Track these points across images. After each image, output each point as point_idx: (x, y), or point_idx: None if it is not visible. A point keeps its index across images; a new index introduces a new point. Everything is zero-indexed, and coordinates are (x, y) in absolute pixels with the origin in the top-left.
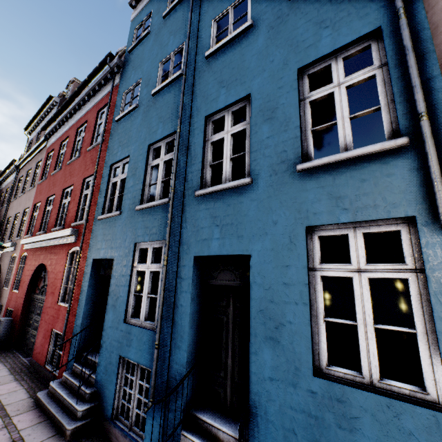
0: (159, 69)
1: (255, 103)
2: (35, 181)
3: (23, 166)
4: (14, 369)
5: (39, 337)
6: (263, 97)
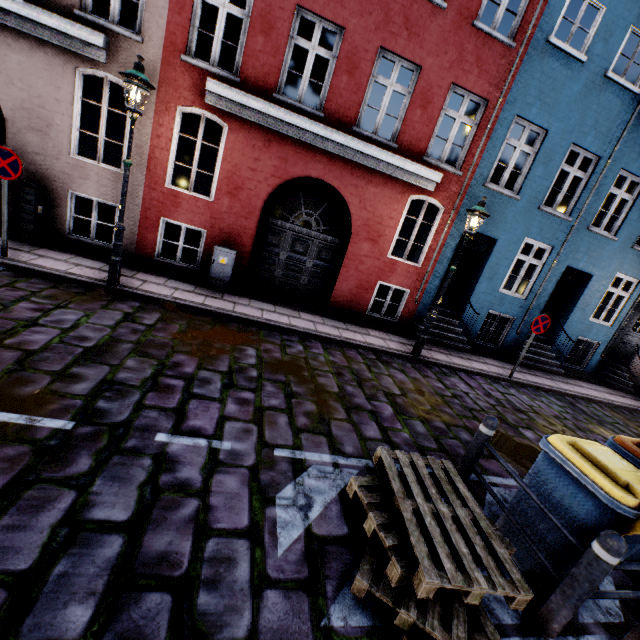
0: (626, 36)
1: None
2: None
3: None
4: (329, 317)
5: (342, 286)
6: None
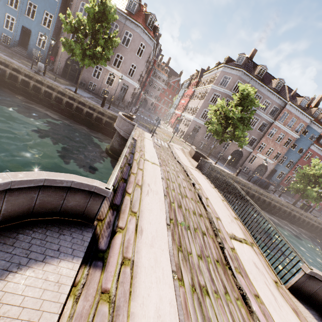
0: None
1: (38, 9)
2: None
3: None
4: None
5: None
6: (39, 9)
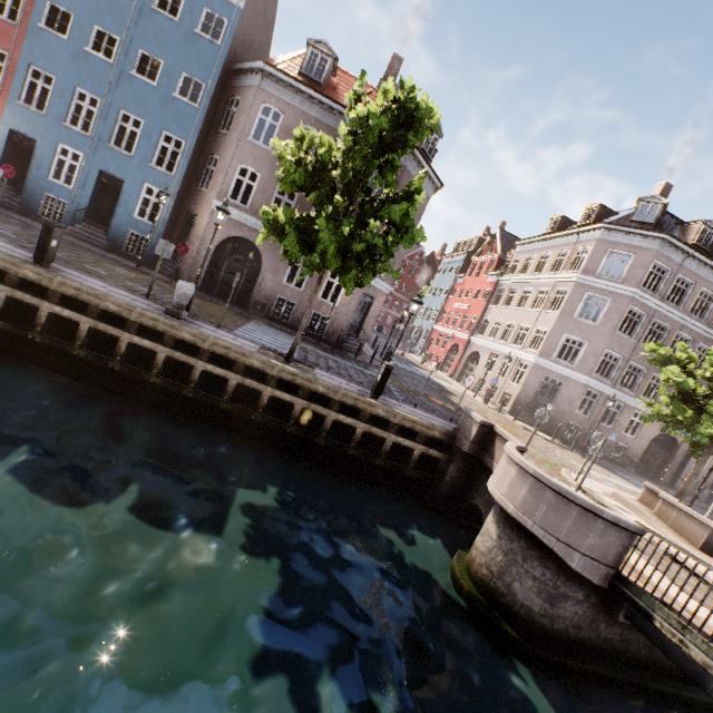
0: (94, 31)
1: (145, 127)
2: None
3: None
4: None
5: None
6: (149, 128)
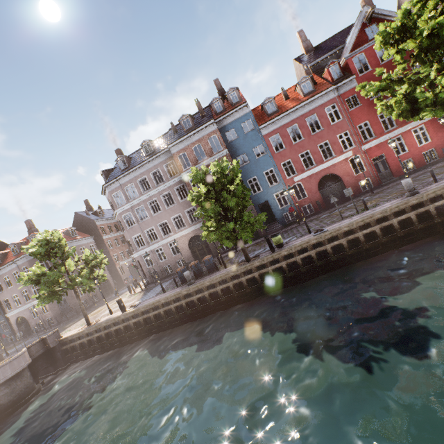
0: None
1: None
2: None
3: None
4: None
5: None
6: None
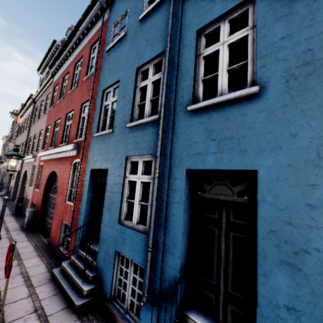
0: None
1: (262, 2)
2: (46, 110)
3: (37, 98)
4: (37, 246)
5: (53, 225)
6: None
